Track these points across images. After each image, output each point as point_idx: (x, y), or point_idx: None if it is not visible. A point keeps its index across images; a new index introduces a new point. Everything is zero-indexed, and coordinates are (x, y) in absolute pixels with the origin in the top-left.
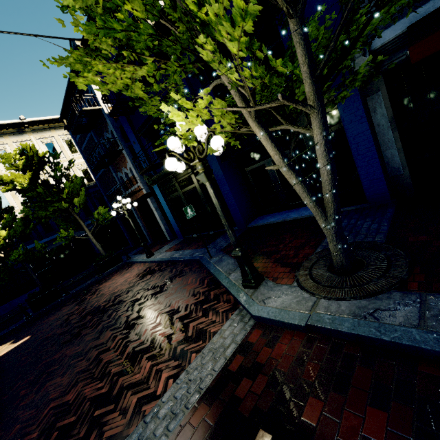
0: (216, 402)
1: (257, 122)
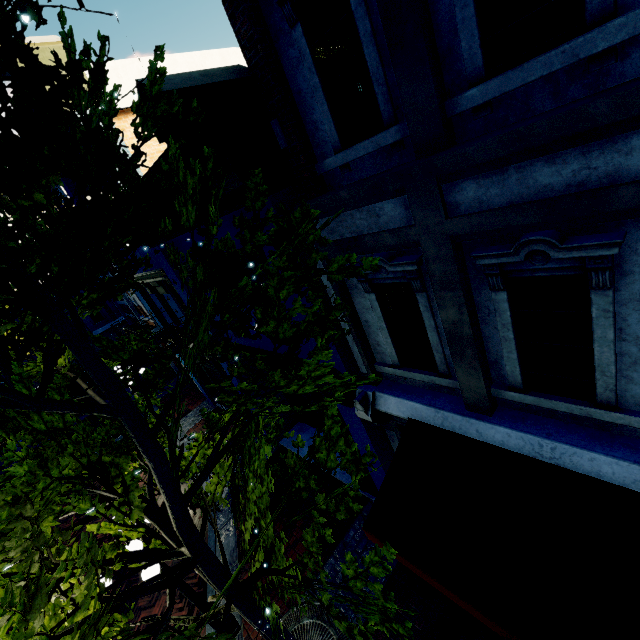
0: None
1: None
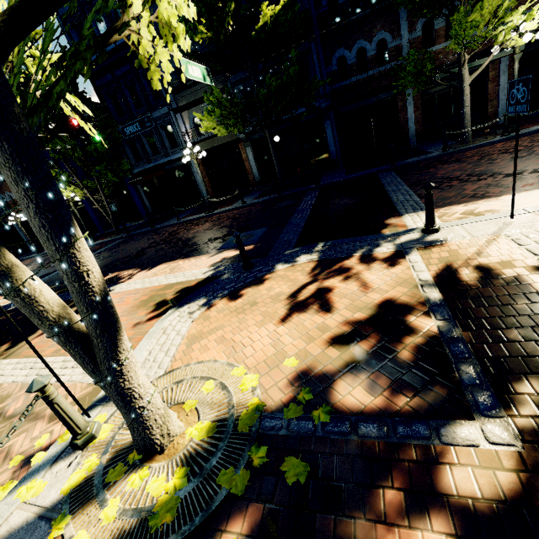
0: None
1: (89, 195)
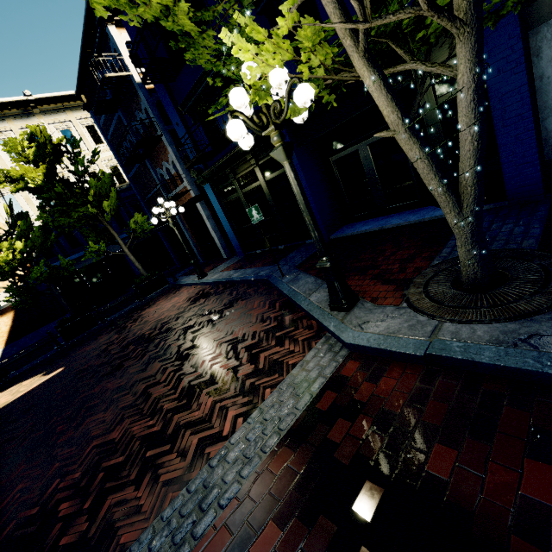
0: (303, 446)
1: (366, 60)
